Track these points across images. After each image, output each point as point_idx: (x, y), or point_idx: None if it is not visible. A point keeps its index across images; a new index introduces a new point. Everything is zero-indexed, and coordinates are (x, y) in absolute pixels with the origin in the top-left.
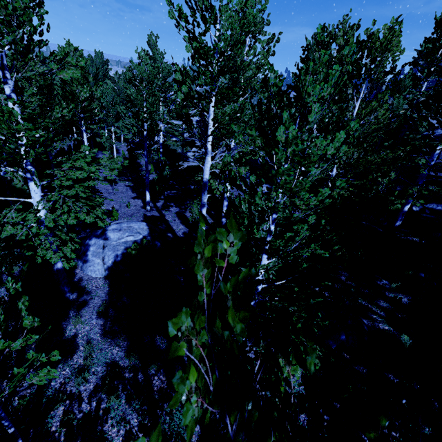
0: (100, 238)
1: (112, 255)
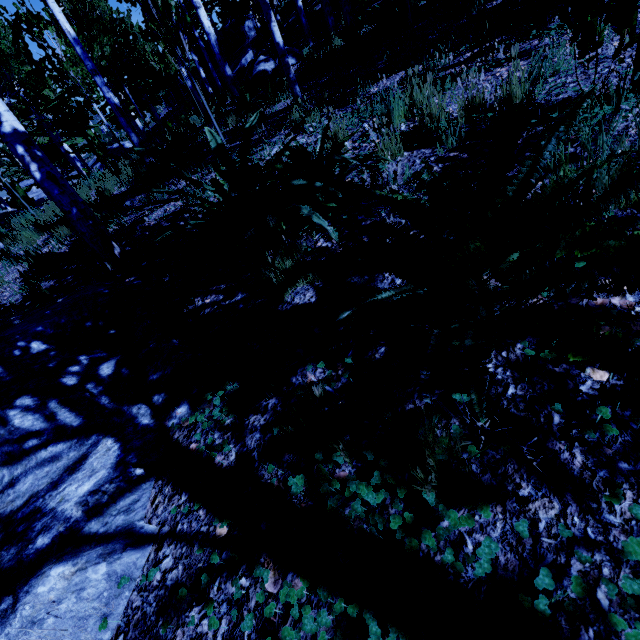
0: None
1: None
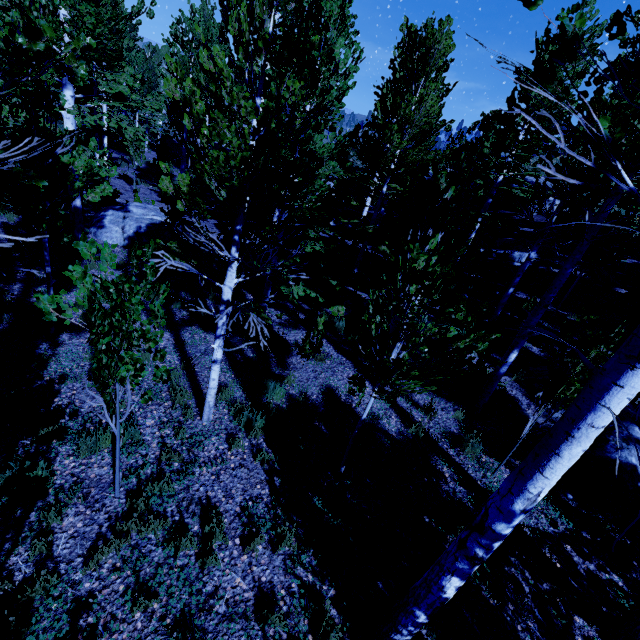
0: (119, 211)
1: (134, 226)
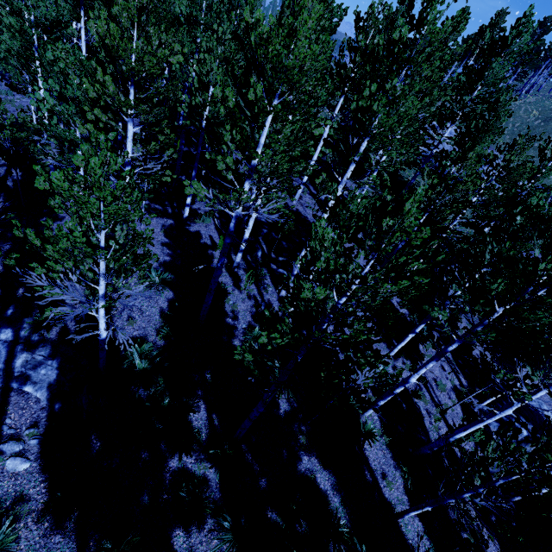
0: None
1: None
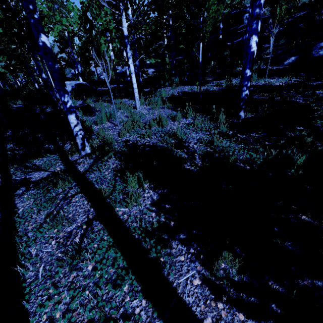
0: None
1: (70, 86)
